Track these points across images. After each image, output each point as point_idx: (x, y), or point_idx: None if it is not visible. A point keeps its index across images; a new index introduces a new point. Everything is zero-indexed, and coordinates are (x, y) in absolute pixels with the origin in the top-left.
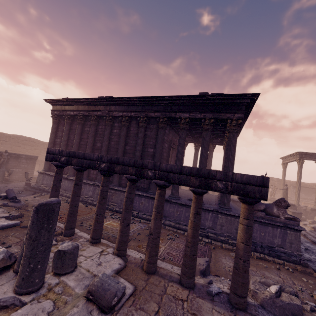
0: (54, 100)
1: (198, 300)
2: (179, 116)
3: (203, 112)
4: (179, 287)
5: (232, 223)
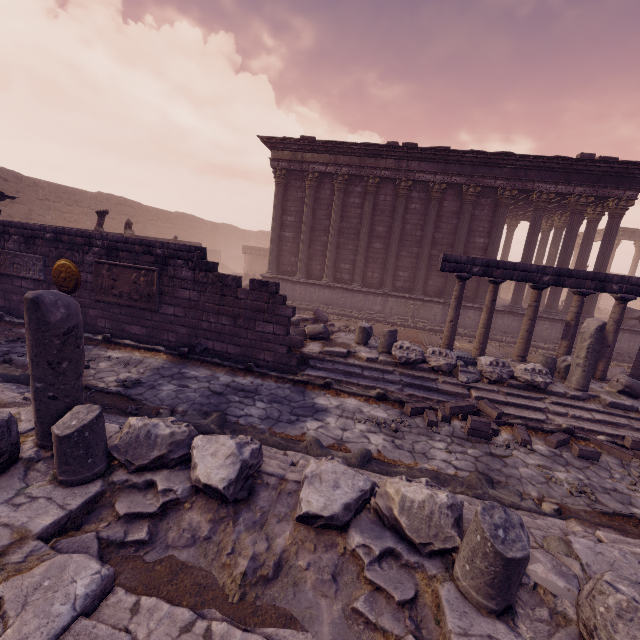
0: (285, 141)
1: None
2: (539, 188)
3: (578, 185)
4: None
5: None
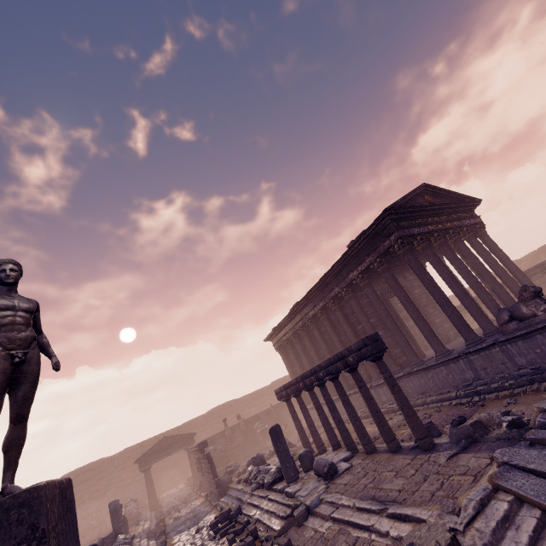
0: (269, 337)
1: (395, 456)
2: (352, 277)
3: (365, 259)
4: (387, 454)
5: (492, 358)
